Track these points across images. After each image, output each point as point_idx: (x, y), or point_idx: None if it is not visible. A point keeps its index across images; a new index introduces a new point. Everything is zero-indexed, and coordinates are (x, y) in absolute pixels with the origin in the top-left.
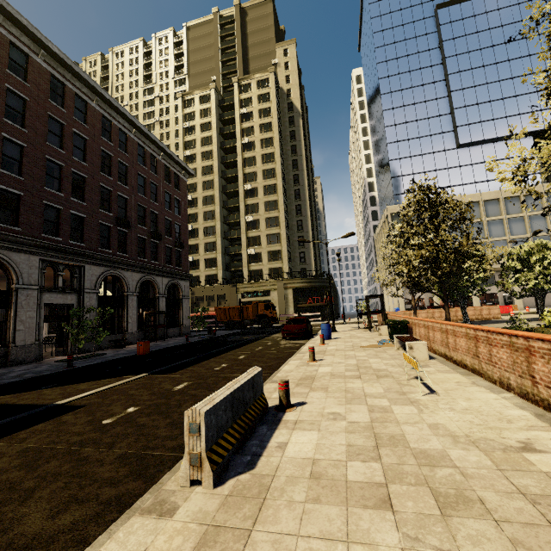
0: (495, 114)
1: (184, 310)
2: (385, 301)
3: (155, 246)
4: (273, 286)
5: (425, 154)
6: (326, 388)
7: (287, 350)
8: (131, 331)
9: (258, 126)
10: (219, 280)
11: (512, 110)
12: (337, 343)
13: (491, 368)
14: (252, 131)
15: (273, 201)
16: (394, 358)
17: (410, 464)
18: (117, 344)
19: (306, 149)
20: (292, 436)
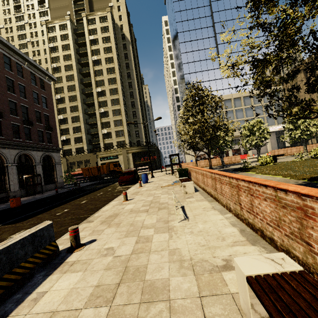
0: (238, 49)
1: (58, 172)
2: (186, 157)
3: (28, 130)
4: (119, 152)
5: (203, 71)
6: (119, 224)
7: (116, 193)
8: (13, 190)
9: (102, 48)
10: (85, 150)
11: (247, 47)
12: (150, 185)
13: (222, 198)
14: (99, 52)
15: (116, 99)
16: (176, 193)
17: (133, 303)
18: (1, 201)
19: (136, 66)
20: (57, 282)
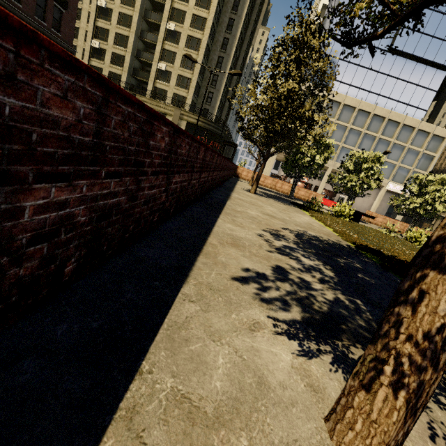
0: (438, 32)
1: None
2: None
3: None
4: (170, 111)
5: None
6: None
7: None
8: None
9: None
10: (122, 83)
11: None
12: None
13: None
14: None
15: (202, 17)
16: None
17: None
18: None
19: None
20: None
